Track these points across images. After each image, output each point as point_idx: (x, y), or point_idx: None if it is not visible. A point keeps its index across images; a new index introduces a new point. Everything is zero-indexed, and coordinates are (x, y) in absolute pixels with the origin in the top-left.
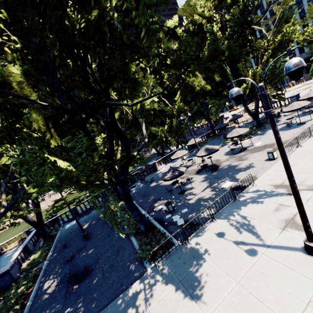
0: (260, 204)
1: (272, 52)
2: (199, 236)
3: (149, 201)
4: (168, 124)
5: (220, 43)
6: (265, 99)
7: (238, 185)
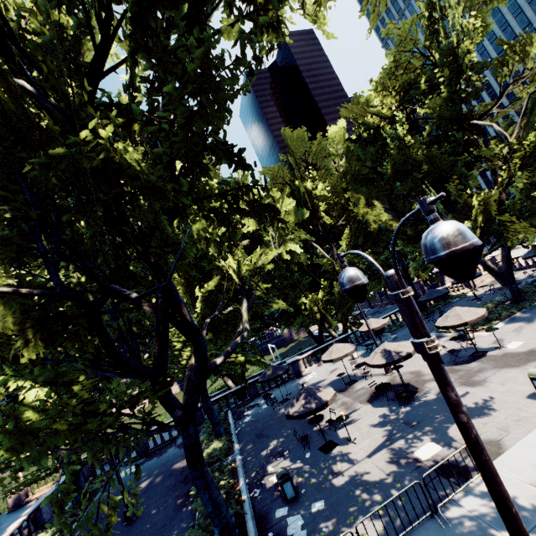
0: None
1: (523, 160)
2: None
3: (262, 454)
4: (324, 288)
5: (414, 152)
6: (406, 310)
7: (453, 461)
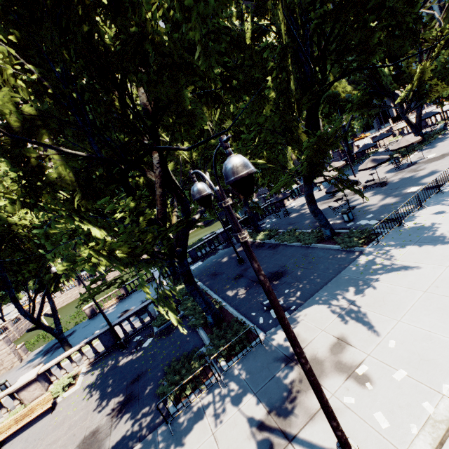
0: None
1: (444, 42)
2: (412, 220)
3: (305, 225)
4: None
5: None
6: None
7: (431, 186)
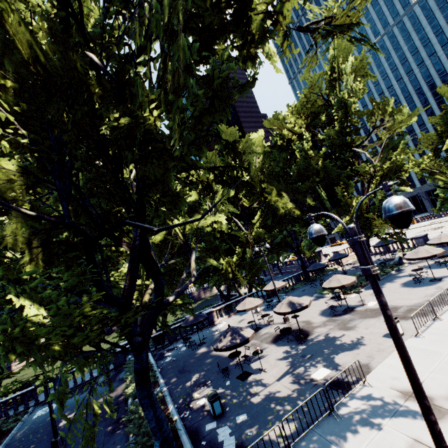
0: (378, 432)
1: (381, 179)
2: None
3: (187, 385)
4: (239, 254)
5: (313, 162)
6: (359, 248)
7: (340, 379)
